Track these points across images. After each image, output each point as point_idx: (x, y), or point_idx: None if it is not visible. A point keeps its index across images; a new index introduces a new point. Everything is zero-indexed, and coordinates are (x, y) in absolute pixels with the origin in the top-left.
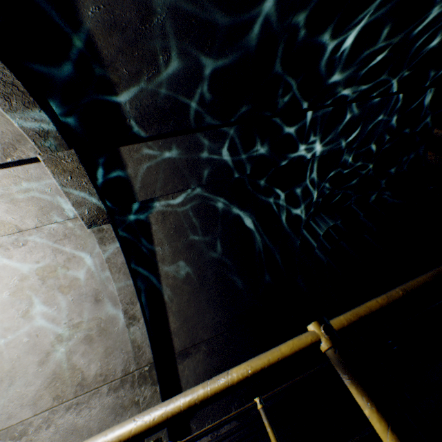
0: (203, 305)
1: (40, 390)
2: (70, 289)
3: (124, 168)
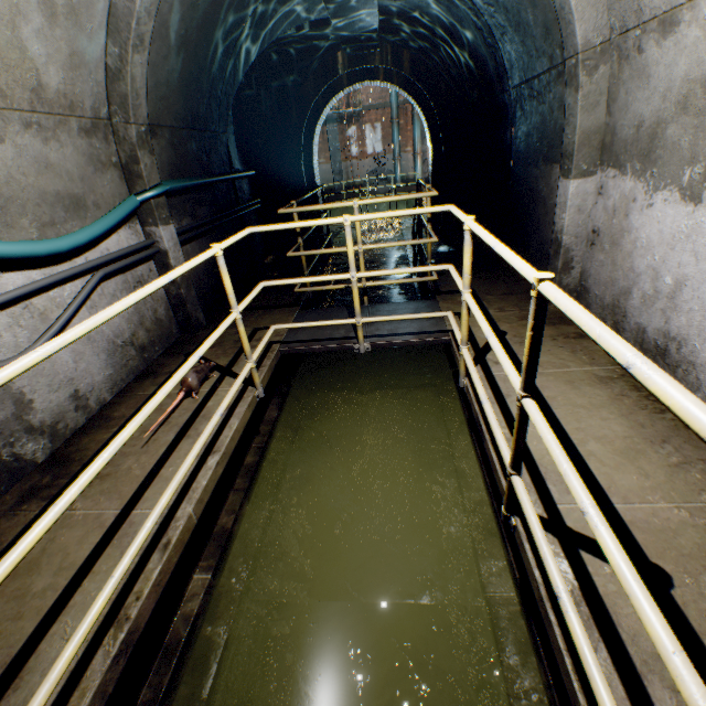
0: (174, 79)
1: None
2: None
3: None
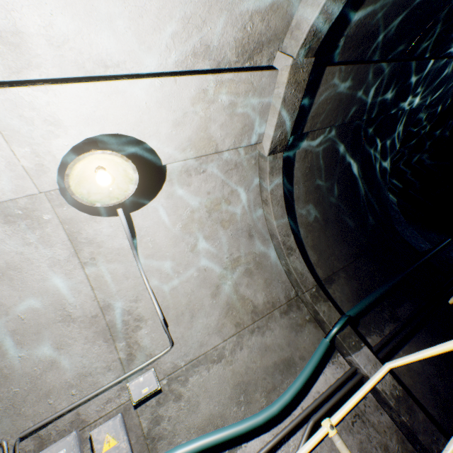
0: (330, 241)
1: (220, 320)
2: (229, 224)
3: (315, 92)
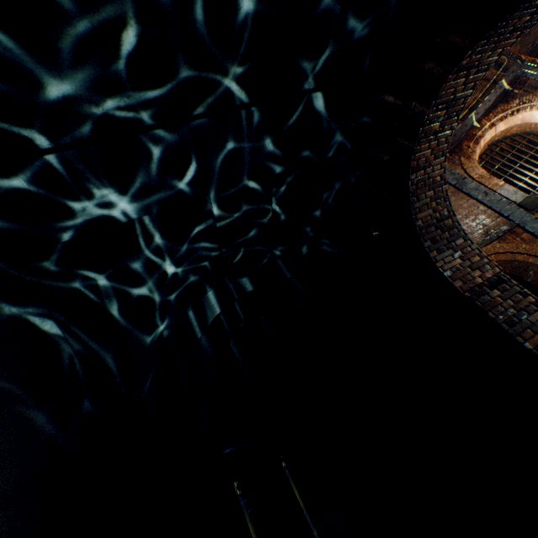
0: None
1: None
2: None
3: None
